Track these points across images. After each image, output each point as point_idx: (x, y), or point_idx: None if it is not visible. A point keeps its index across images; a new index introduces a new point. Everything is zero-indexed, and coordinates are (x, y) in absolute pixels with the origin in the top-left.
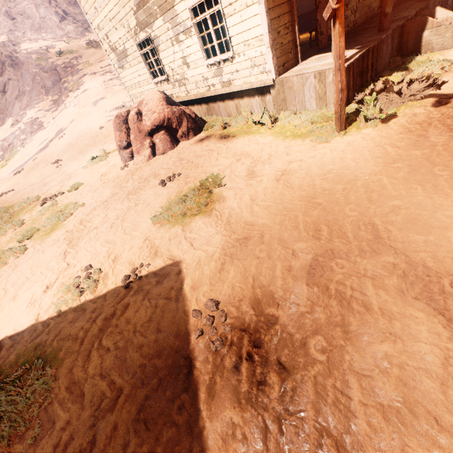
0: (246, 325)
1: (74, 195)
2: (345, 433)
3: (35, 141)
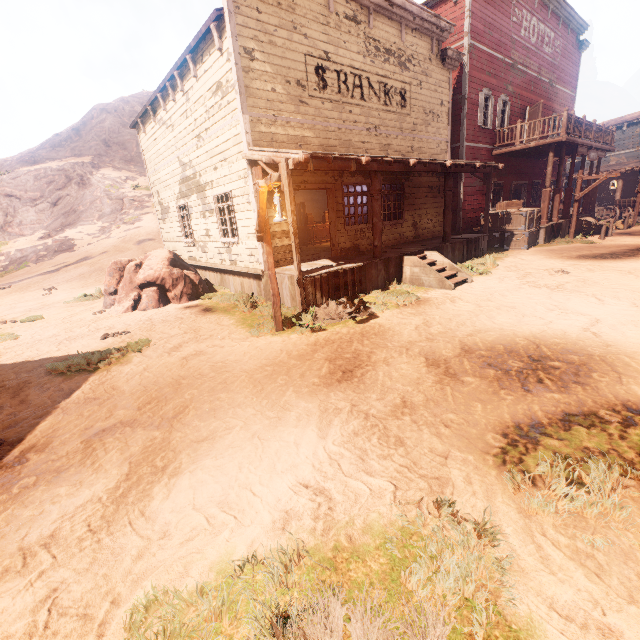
0: (0, 462)
1: (23, 326)
2: None
3: (54, 261)
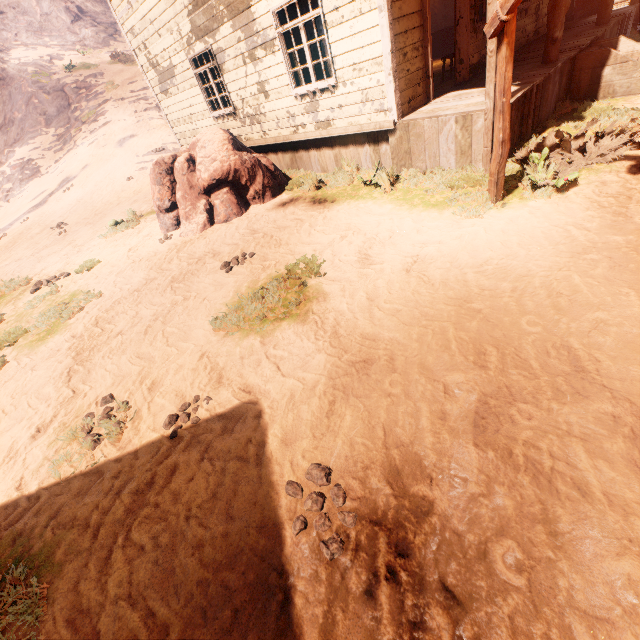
0: (380, 513)
1: (86, 278)
2: None
3: (27, 193)
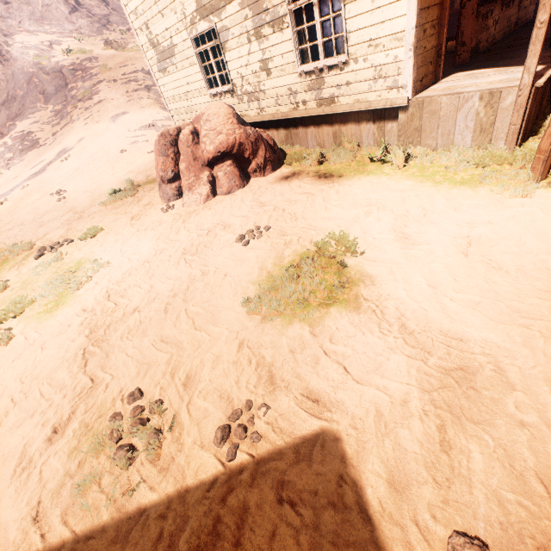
0: None
1: (90, 245)
2: None
3: (26, 162)
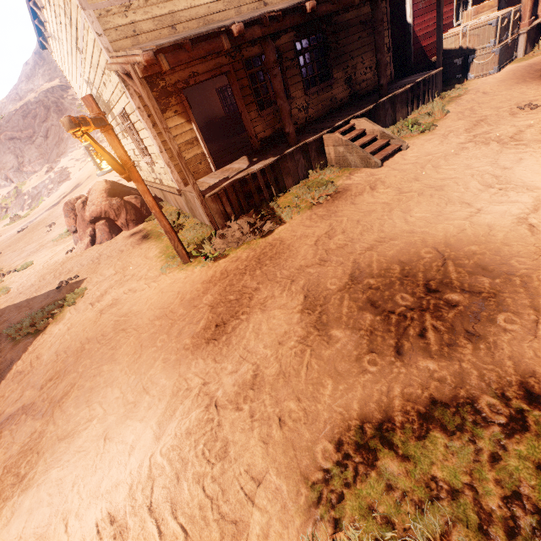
0: None
1: (18, 276)
2: None
3: (59, 192)
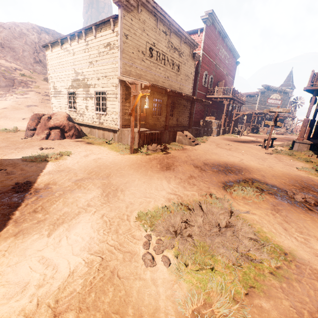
0: (38, 188)
1: None
2: (47, 206)
3: None
